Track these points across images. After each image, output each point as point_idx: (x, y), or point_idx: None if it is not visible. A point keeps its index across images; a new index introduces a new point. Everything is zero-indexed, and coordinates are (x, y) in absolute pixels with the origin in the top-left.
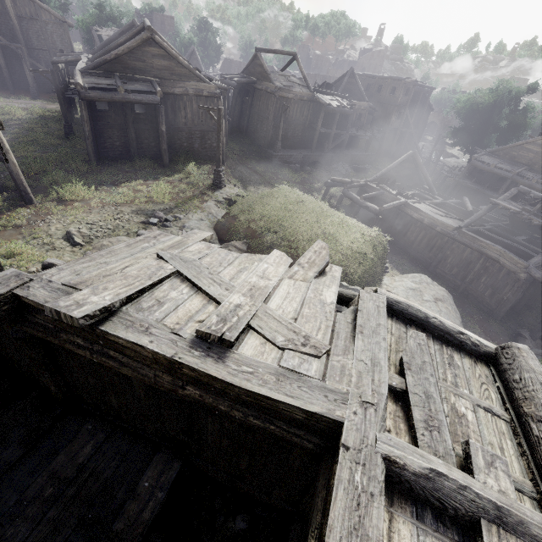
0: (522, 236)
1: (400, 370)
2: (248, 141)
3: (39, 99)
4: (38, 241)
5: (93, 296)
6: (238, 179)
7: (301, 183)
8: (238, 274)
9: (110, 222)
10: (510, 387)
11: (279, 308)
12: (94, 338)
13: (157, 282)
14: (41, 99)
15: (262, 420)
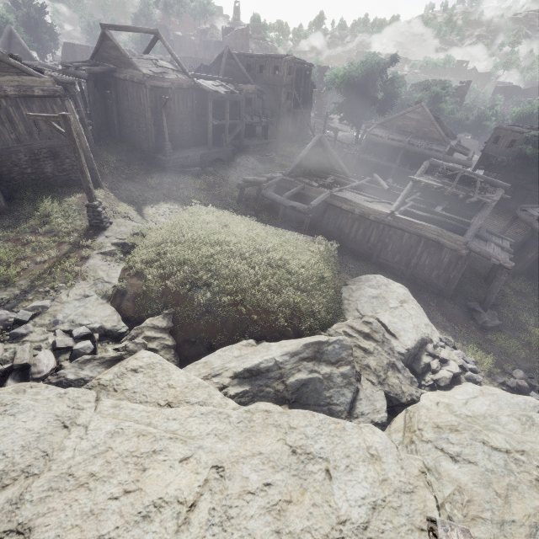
0: (439, 206)
1: None
2: (126, 146)
3: None
4: None
5: None
6: (127, 201)
7: (208, 189)
8: None
9: None
10: None
11: None
12: None
13: None
14: None
15: None
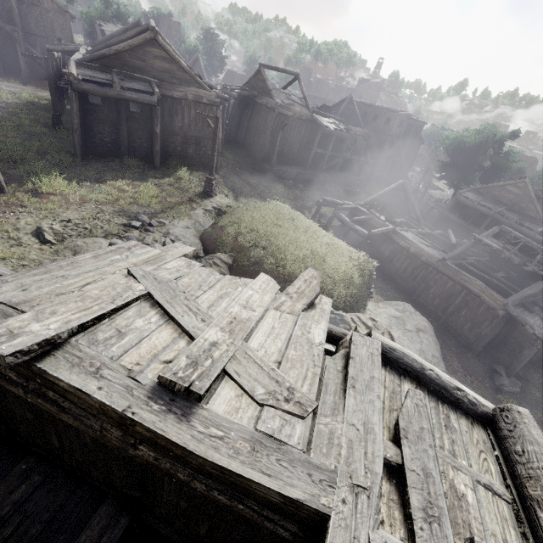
0: (501, 273)
1: (395, 437)
2: (244, 152)
3: (30, 85)
4: (3, 235)
5: (34, 323)
6: (230, 189)
7: (292, 199)
8: (218, 301)
9: (88, 221)
10: (511, 459)
11: (262, 348)
12: (30, 374)
13: (122, 306)
14: (33, 85)
15: (229, 496)
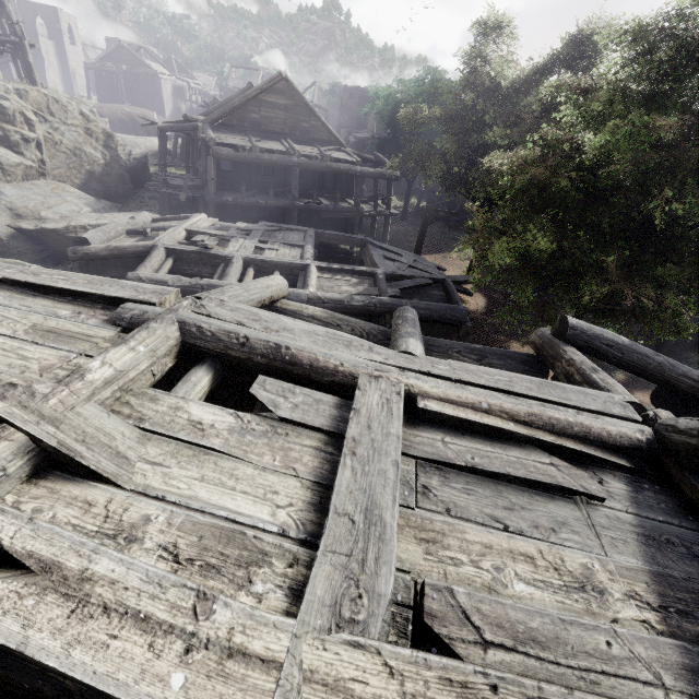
0: None
1: None
2: None
3: None
4: None
5: None
6: None
7: None
8: None
9: None
10: None
11: None
12: None
13: None
14: None
15: None
